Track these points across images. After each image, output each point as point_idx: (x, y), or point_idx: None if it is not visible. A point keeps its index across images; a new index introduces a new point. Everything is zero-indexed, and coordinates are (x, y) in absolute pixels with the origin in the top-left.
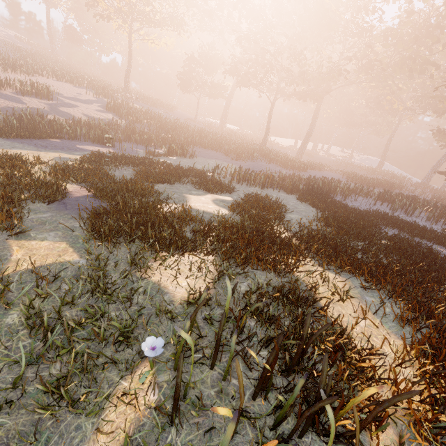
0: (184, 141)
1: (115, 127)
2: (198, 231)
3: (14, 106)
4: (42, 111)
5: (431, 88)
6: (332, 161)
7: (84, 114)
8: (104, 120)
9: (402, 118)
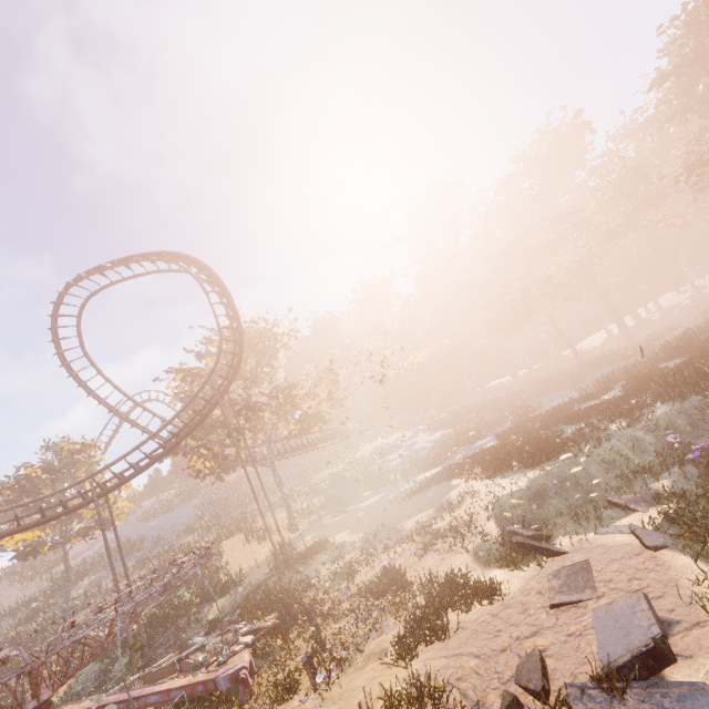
0: (515, 405)
1: (460, 433)
2: (623, 396)
3: (397, 462)
4: (410, 455)
5: (695, 186)
6: (678, 313)
7: (428, 442)
8: (443, 437)
9: (704, 218)
